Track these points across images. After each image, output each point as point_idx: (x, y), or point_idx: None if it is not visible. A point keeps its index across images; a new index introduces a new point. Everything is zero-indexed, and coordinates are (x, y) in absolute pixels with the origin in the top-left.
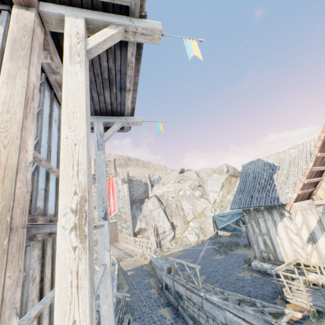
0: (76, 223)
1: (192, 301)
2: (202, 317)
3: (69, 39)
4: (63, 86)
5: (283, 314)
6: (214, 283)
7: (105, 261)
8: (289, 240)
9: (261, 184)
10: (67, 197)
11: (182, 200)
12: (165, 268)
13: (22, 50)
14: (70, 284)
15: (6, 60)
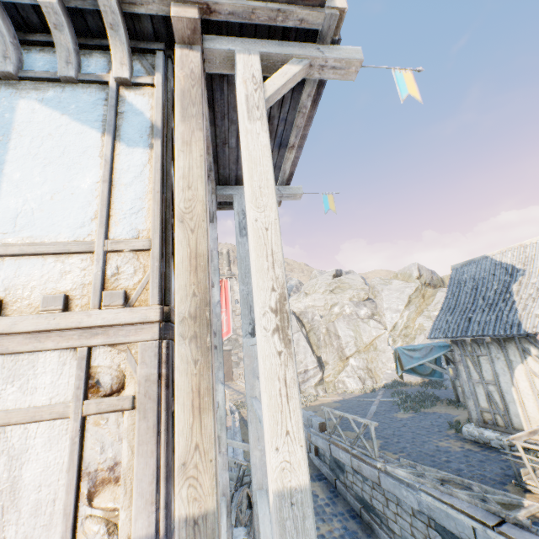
0: (278, 324)
1: (361, 475)
2: (378, 500)
3: (244, 86)
4: (244, 152)
5: (519, 507)
6: (397, 452)
7: (255, 393)
8: (536, 396)
9: (487, 298)
10: (265, 293)
11: (337, 321)
12: (316, 423)
13: (193, 106)
14: (279, 392)
15: (178, 121)
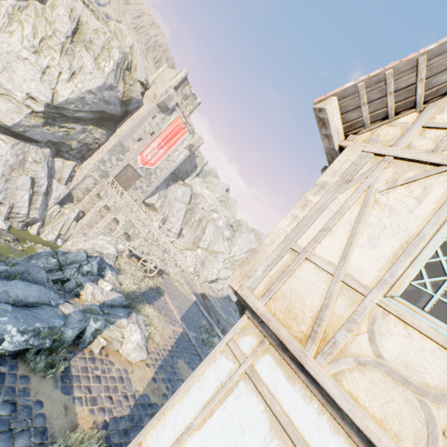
0: None
1: None
2: None
3: None
4: None
5: None
6: None
7: None
8: None
9: None
10: None
11: (211, 224)
12: None
13: None
14: None
15: None
